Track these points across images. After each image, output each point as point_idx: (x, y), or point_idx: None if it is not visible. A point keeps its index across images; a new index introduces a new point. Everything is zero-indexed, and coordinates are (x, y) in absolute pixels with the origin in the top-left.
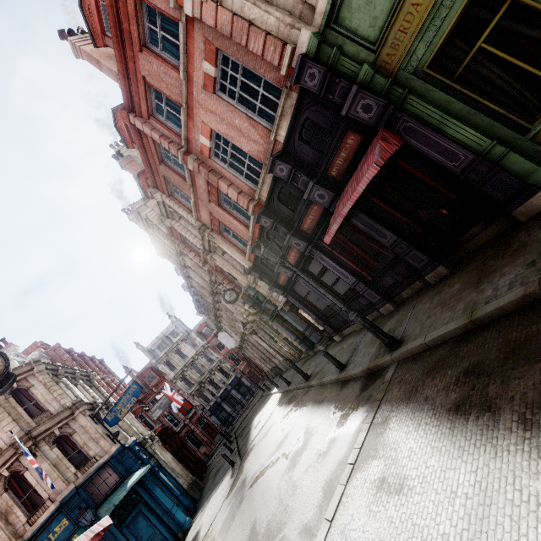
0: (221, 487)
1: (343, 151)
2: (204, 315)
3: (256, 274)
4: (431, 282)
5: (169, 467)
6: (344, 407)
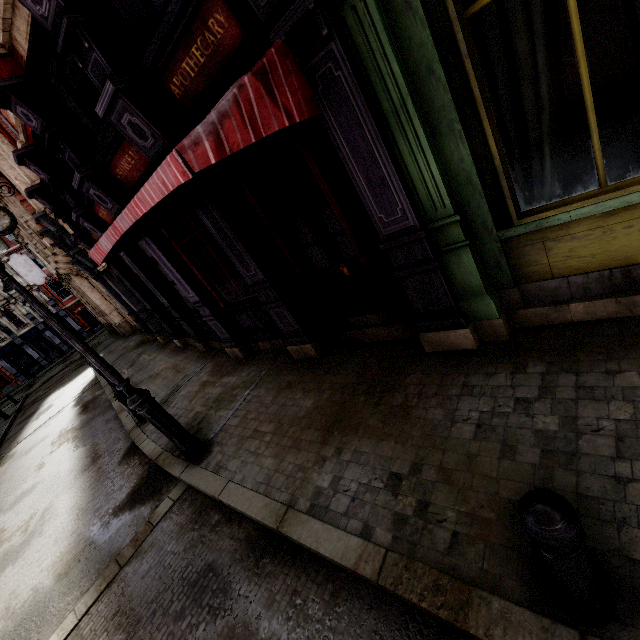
0: None
1: (198, 45)
2: None
3: (47, 203)
4: (293, 356)
5: None
6: (95, 516)
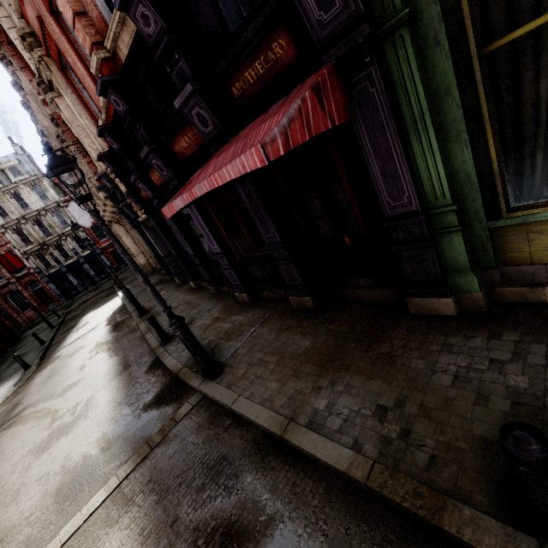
0: None
1: (261, 61)
2: None
3: (111, 166)
4: (293, 305)
5: None
6: (129, 409)
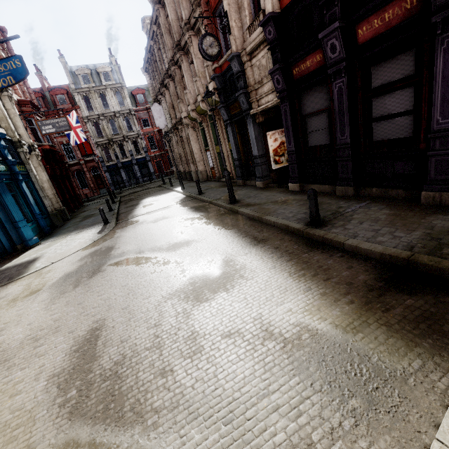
0: (83, 234)
1: None
2: (148, 77)
3: (274, 32)
4: None
5: (39, 185)
6: (332, 284)
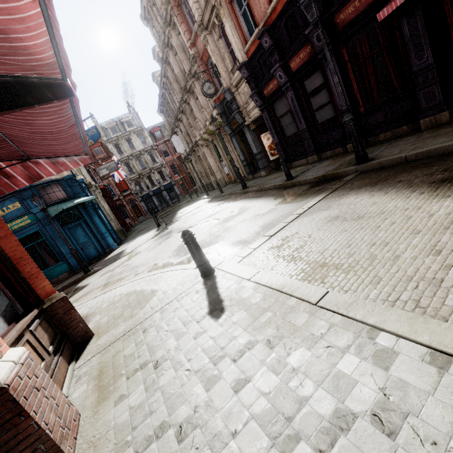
0: (146, 234)
1: None
2: (163, 116)
3: (246, 72)
4: (422, 127)
5: (106, 212)
6: (288, 196)
